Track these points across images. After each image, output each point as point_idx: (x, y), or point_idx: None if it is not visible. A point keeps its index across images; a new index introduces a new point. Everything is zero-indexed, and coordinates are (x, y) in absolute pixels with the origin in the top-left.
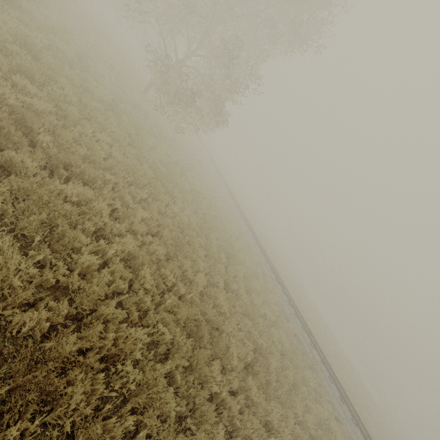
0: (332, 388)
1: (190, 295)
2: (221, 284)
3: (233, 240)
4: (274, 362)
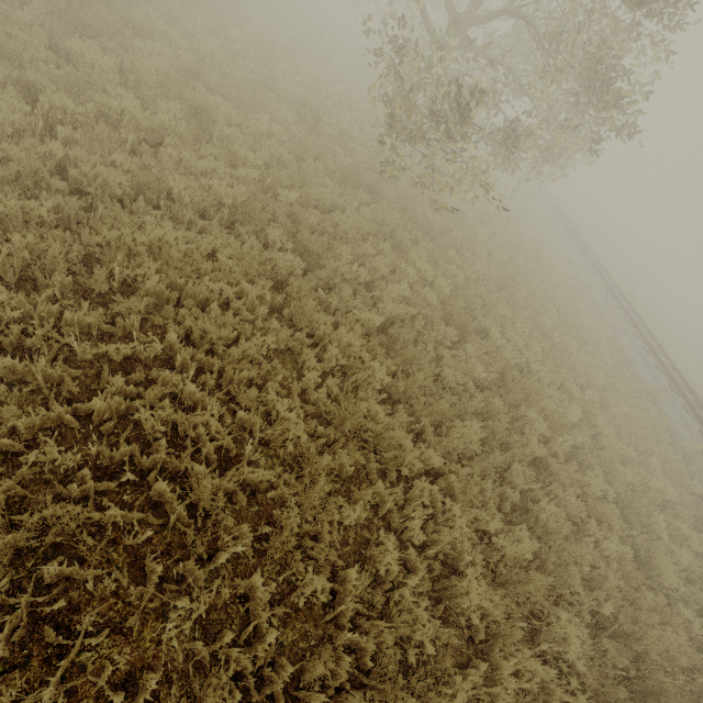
0: None
1: None
2: None
3: (657, 553)
4: None
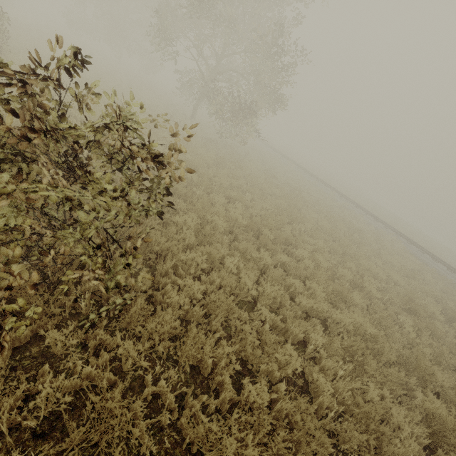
0: None
1: (382, 285)
2: (379, 263)
3: (342, 214)
4: (451, 303)
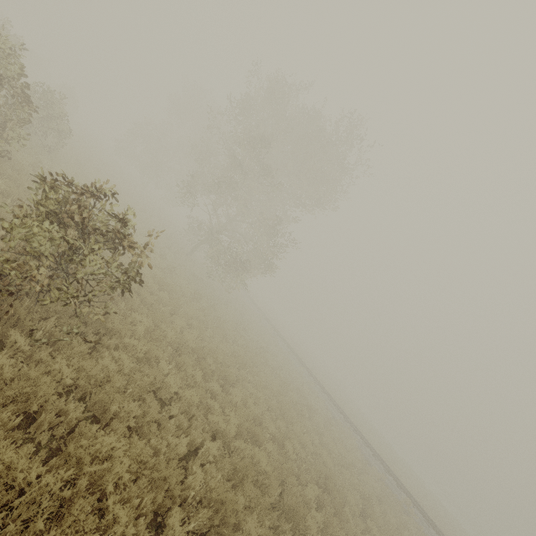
0: (431, 532)
1: (308, 457)
2: (316, 440)
3: (301, 388)
4: (377, 507)
